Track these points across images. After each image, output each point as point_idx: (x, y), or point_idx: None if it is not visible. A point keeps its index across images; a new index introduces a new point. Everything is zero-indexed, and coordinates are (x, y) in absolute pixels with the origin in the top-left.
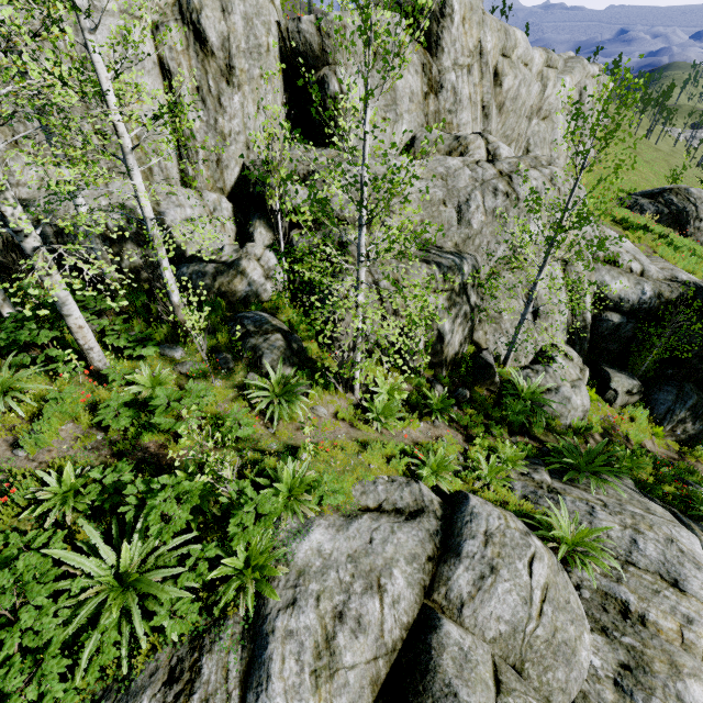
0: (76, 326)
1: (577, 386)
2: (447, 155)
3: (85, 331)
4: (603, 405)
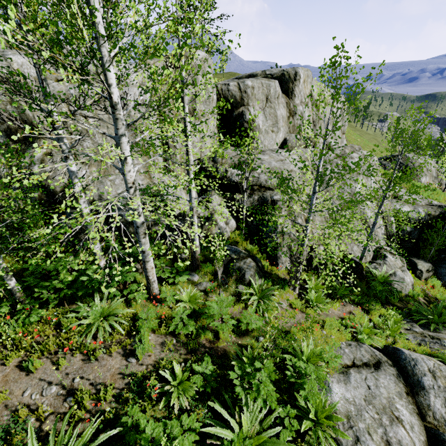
0: (150, 268)
1: (404, 270)
2: (305, 147)
3: (153, 270)
4: (416, 280)
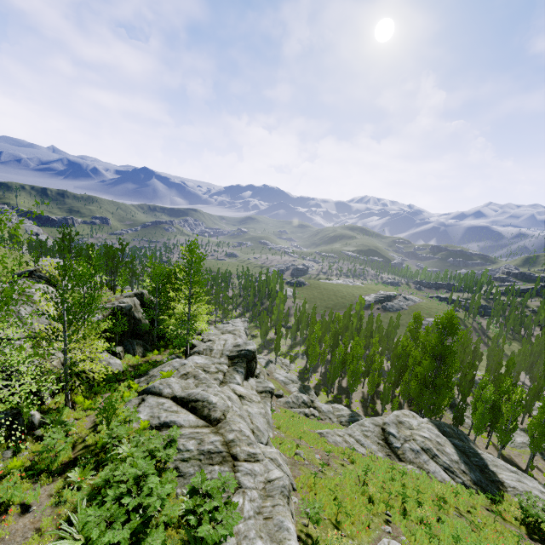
0: None
1: (114, 357)
2: None
3: None
4: (120, 360)
